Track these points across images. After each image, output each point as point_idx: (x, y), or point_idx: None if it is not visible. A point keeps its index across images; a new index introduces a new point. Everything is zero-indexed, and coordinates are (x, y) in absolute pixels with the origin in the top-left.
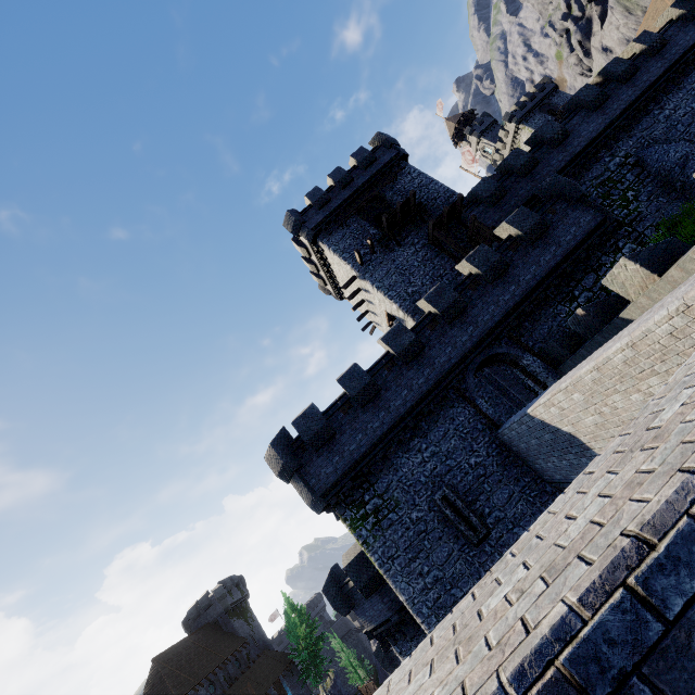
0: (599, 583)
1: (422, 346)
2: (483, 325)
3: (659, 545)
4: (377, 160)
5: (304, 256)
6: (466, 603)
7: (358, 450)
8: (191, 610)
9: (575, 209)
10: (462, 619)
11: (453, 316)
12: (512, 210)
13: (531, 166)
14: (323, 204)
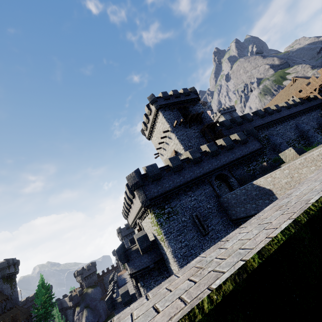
0: None
1: (202, 160)
2: (222, 162)
3: None
4: (190, 95)
5: (145, 114)
6: None
7: (169, 187)
8: None
9: (255, 140)
10: None
11: (214, 155)
12: (232, 133)
13: (241, 123)
14: (166, 99)
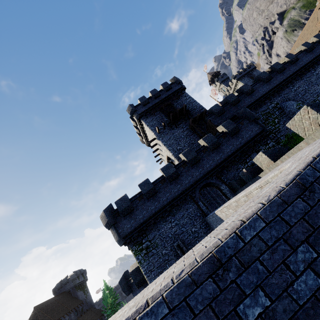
0: (130, 317)
1: (178, 175)
2: (206, 169)
3: (150, 306)
4: (172, 88)
5: (134, 125)
6: (119, 310)
7: (143, 218)
8: (58, 284)
9: (251, 124)
10: (112, 318)
11: (193, 163)
12: (226, 119)
13: (236, 102)
14: (145, 104)
